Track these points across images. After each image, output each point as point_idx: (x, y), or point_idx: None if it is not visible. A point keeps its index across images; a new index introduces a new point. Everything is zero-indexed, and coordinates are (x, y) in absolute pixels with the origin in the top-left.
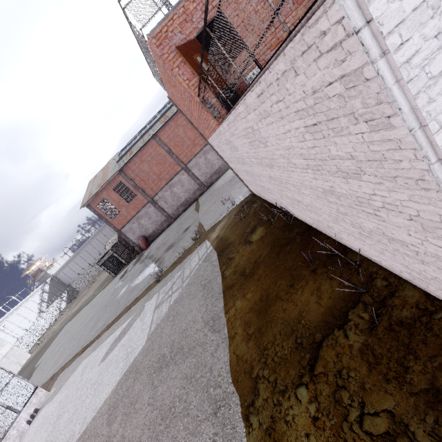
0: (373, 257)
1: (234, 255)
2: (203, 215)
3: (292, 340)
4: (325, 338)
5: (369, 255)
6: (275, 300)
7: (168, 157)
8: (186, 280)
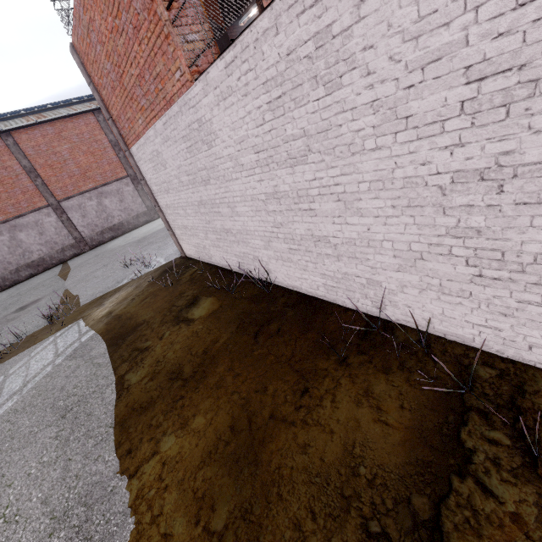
0: (459, 330)
1: (151, 343)
2: (77, 282)
3: (354, 528)
4: (442, 508)
5: (446, 328)
6: (273, 427)
7: (26, 178)
8: (6, 402)
